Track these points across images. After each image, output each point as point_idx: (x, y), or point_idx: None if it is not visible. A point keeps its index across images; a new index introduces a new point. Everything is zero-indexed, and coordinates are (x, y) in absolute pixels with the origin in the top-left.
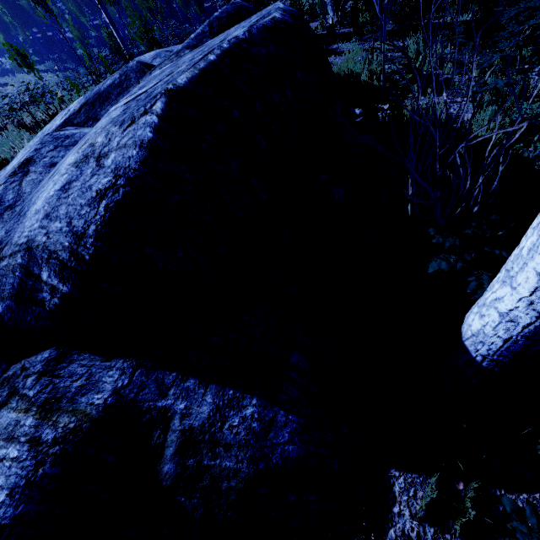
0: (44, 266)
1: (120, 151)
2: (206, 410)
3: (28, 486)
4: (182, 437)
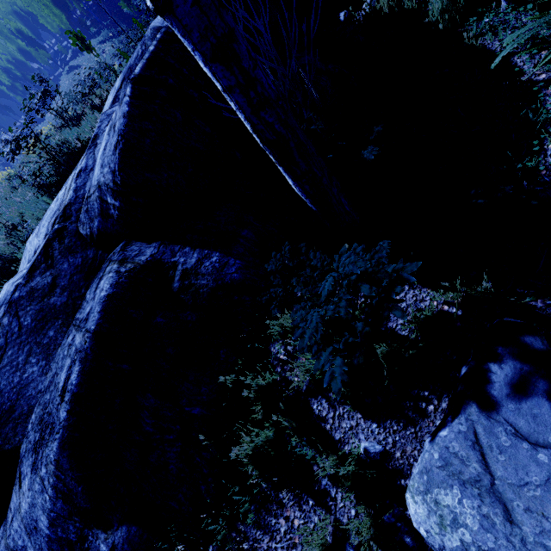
0: (107, 194)
1: (119, 121)
2: (194, 261)
3: (117, 284)
4: (182, 272)
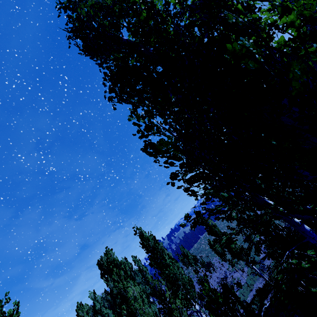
0: None
1: None
2: None
3: None
4: None
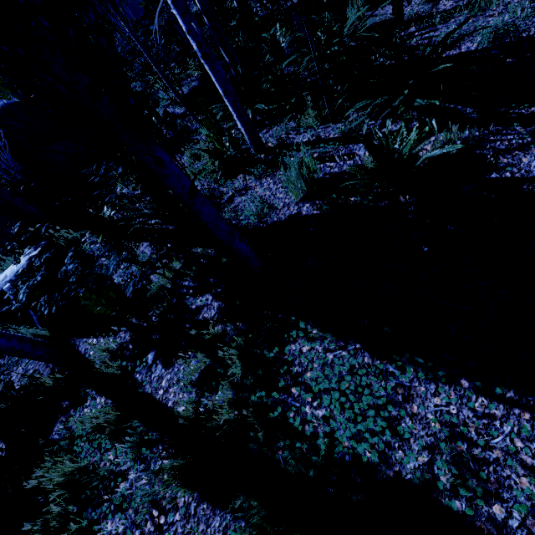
0: None
1: None
2: None
3: None
4: None
